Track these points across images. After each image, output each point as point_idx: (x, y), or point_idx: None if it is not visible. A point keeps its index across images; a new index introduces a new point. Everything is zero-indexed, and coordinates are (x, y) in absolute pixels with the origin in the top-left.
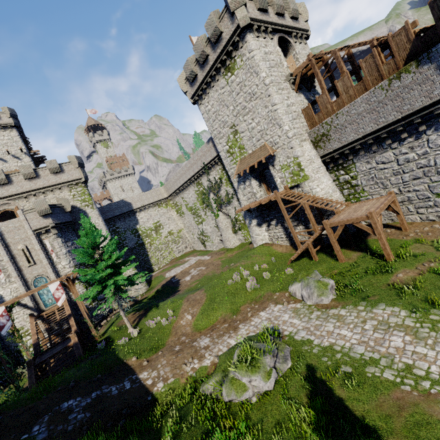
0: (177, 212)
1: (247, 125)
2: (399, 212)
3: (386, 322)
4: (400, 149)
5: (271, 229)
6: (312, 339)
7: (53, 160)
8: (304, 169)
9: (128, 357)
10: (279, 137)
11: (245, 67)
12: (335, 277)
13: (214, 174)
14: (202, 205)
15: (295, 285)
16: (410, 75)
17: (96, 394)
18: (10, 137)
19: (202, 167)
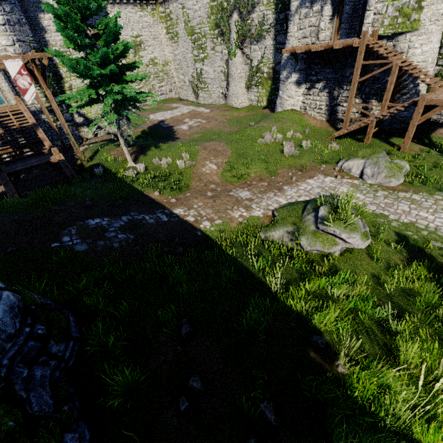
0: (166, 31)
1: None
2: None
3: None
4: None
5: (310, 95)
6: (387, 214)
7: None
8: (424, 8)
9: (148, 191)
10: None
11: None
12: None
13: None
14: (213, 31)
15: (354, 161)
16: None
17: (128, 219)
18: None
19: None
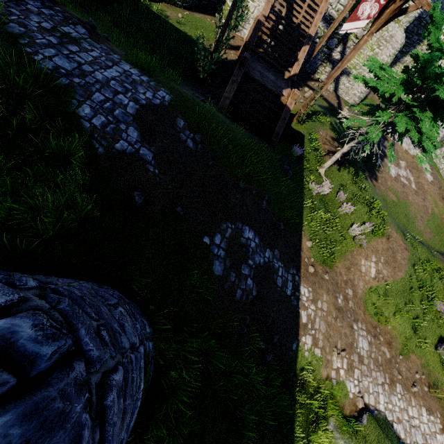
0: None
1: None
2: None
3: None
4: None
5: None
6: None
7: None
8: None
9: (306, 232)
10: None
11: None
12: None
13: None
14: None
15: None
16: None
17: (268, 258)
18: None
19: None
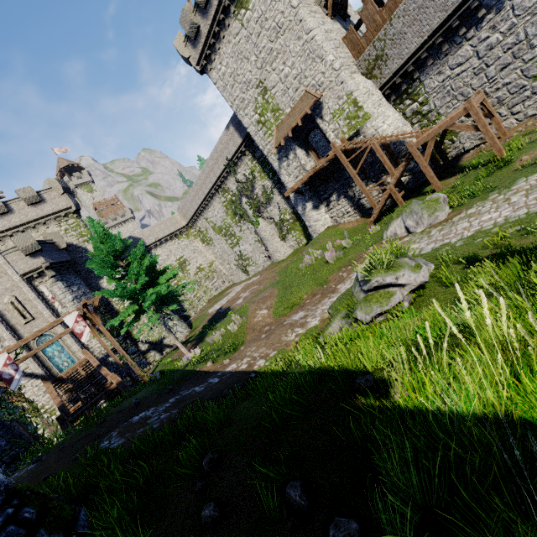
0: (202, 242)
1: (278, 75)
2: (493, 113)
3: None
4: (478, 36)
5: (332, 208)
6: (447, 242)
7: (28, 187)
8: (363, 106)
9: (201, 366)
10: (323, 75)
11: None
12: None
13: (243, 171)
14: (234, 219)
15: (393, 225)
16: None
17: (175, 399)
18: None
19: (225, 165)
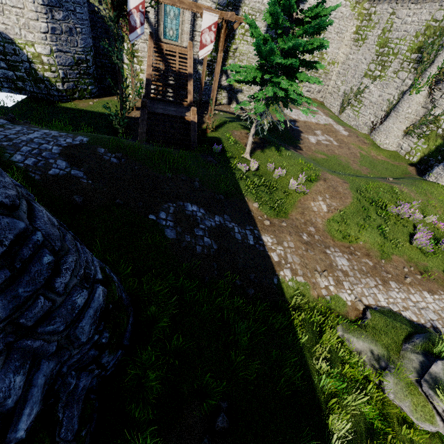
0: (356, 30)
1: None
2: None
3: None
4: None
5: None
6: None
7: None
8: None
9: (249, 197)
10: None
11: None
12: None
13: None
14: (410, 53)
15: None
16: None
17: (219, 221)
18: None
19: None
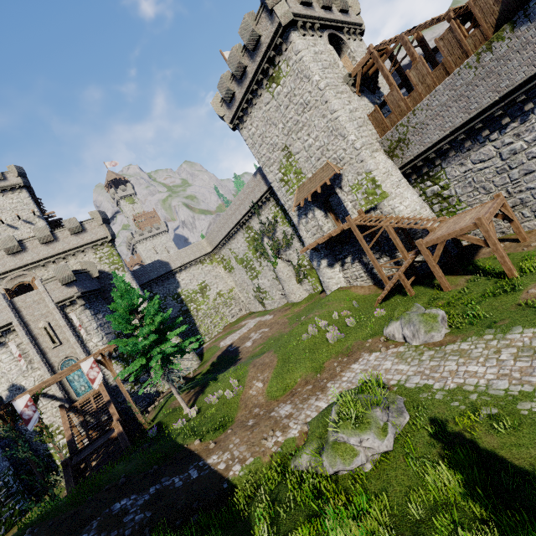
0: (224, 268)
1: (302, 143)
2: (513, 218)
3: (530, 347)
4: (502, 139)
5: (346, 269)
6: (431, 384)
7: (73, 218)
8: (381, 185)
9: (190, 441)
10: (344, 151)
11: (293, 72)
12: (443, 309)
13: (267, 214)
14: (255, 255)
15: (392, 325)
16: (505, 43)
17: (155, 489)
18: (20, 199)
19: (251, 207)
